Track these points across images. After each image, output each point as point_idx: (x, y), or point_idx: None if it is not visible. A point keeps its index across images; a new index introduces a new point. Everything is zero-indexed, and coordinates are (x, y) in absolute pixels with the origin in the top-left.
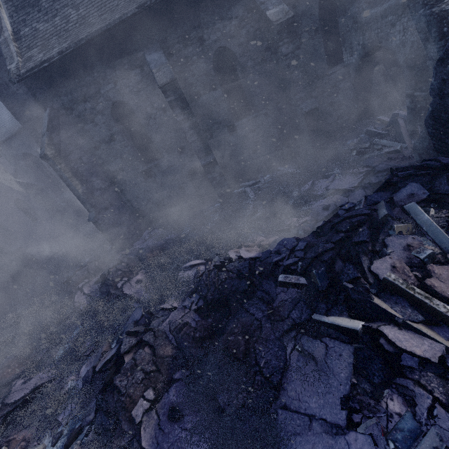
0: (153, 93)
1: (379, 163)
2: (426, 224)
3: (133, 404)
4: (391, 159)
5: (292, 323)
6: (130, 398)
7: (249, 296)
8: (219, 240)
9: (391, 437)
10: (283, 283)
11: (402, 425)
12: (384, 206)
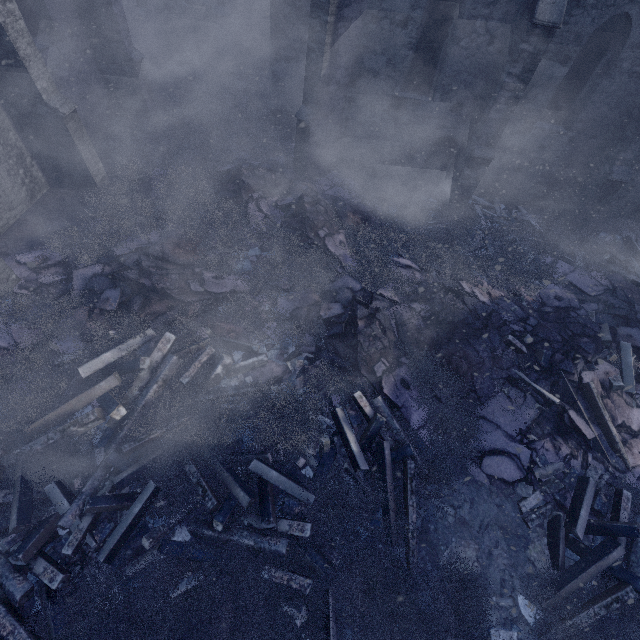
0: (505, 5)
1: (622, 287)
2: (627, 364)
3: (372, 362)
4: (633, 291)
5: (510, 375)
6: (370, 356)
7: (476, 335)
8: (437, 255)
9: (539, 457)
10: (510, 343)
11: (546, 455)
12: (609, 332)
